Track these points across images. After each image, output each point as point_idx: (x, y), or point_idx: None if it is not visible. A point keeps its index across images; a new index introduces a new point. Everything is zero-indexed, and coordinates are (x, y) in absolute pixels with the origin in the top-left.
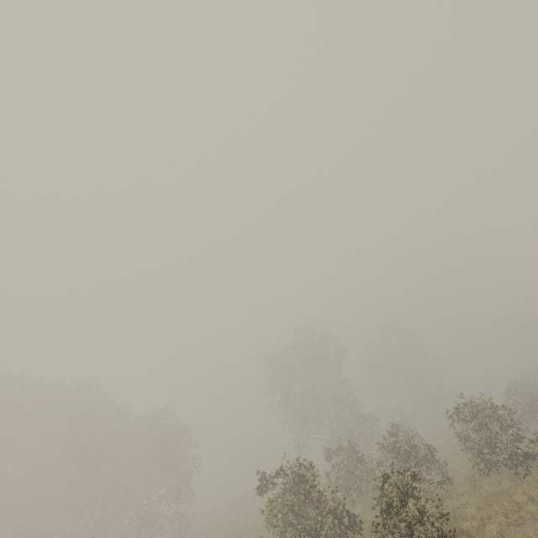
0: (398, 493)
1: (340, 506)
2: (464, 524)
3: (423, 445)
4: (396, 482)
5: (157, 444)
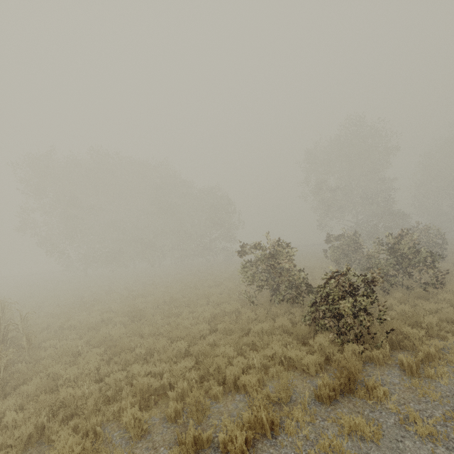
0: (339, 290)
1: (299, 278)
2: (407, 329)
3: (425, 251)
4: (348, 279)
5: (209, 208)
